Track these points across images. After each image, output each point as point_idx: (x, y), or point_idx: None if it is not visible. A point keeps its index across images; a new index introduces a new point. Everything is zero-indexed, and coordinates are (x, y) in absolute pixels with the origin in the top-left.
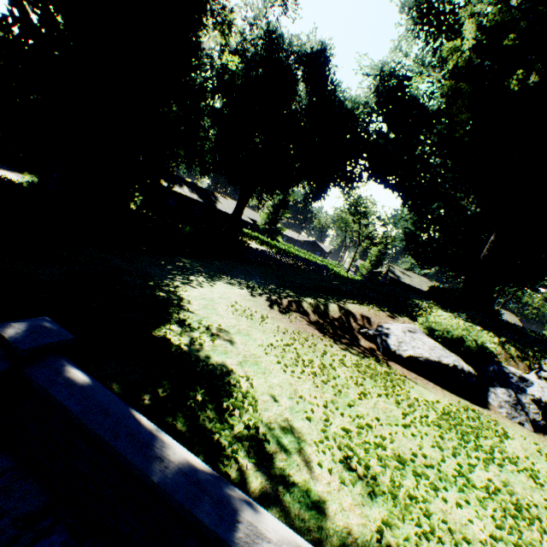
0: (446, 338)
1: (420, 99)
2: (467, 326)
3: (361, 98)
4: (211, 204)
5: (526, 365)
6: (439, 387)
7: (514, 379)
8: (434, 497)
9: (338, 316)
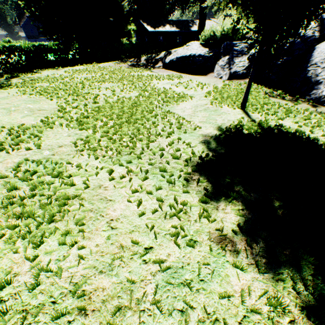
0: (209, 39)
1: None
2: None
3: None
4: (186, 30)
5: None
6: (176, 72)
7: (241, 46)
8: (47, 83)
9: (160, 57)
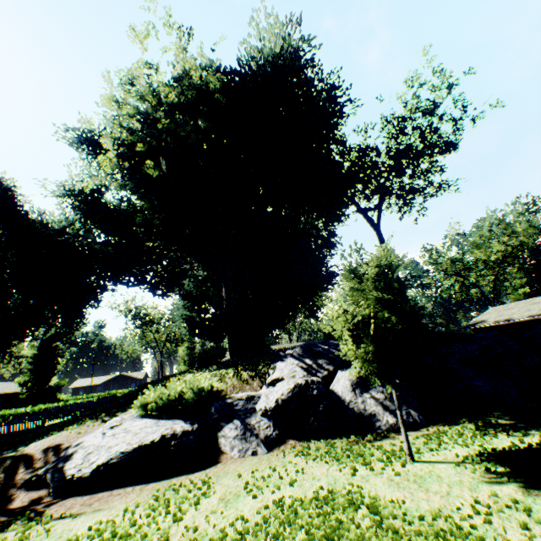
0: (165, 405)
1: (121, 206)
2: (210, 375)
3: (60, 215)
4: None
5: (261, 380)
6: (145, 484)
7: (241, 403)
8: None
9: None
